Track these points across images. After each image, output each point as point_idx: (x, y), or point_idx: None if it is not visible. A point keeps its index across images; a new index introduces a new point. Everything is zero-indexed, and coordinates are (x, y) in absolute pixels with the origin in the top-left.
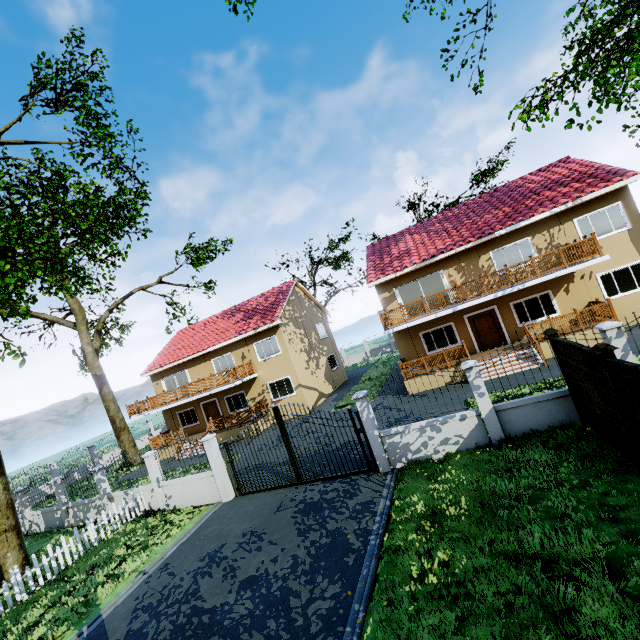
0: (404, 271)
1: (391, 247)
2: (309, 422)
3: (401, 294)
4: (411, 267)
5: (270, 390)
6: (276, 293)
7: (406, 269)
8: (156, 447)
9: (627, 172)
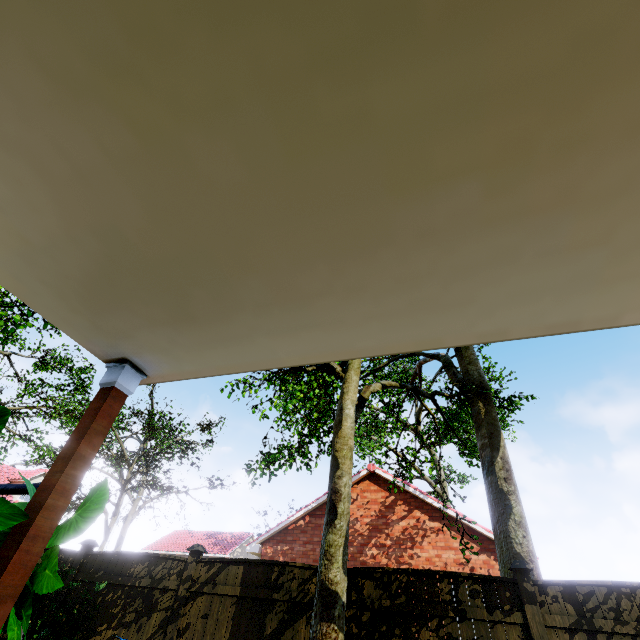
0: None
1: None
2: None
3: None
4: None
5: None
6: (238, 536)
7: None
8: None
9: None
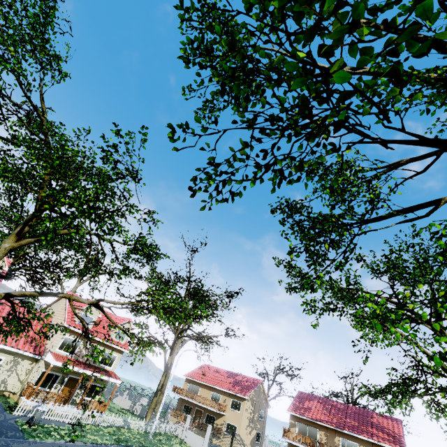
0: (303, 417)
1: (306, 400)
2: (240, 445)
3: (305, 427)
4: (306, 417)
5: (226, 426)
6: (252, 381)
7: (304, 416)
8: (193, 415)
9: (403, 446)
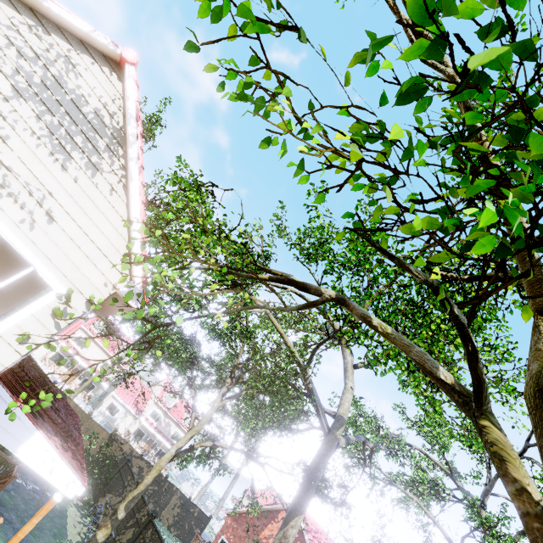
0: None
1: None
2: None
3: None
4: None
5: None
6: None
7: None
8: None
9: None
